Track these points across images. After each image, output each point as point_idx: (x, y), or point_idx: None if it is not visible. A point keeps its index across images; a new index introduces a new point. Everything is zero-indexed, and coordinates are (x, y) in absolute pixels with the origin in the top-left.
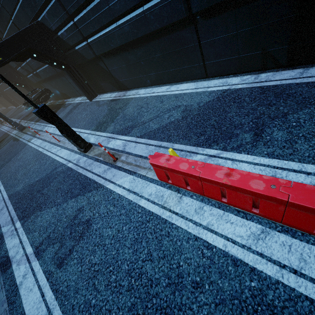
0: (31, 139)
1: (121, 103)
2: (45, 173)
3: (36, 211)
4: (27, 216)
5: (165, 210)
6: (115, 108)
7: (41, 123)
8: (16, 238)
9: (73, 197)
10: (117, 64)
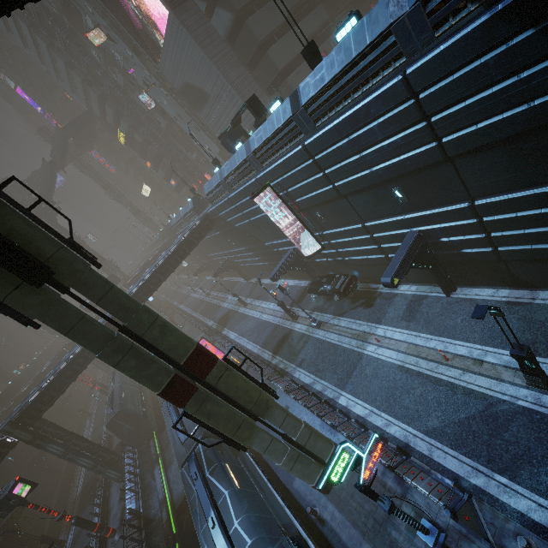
0: (361, 345)
1: (543, 311)
2: (472, 408)
3: (522, 465)
4: (510, 469)
5: None
6: (536, 319)
7: (355, 320)
8: (522, 498)
9: None
10: (536, 267)
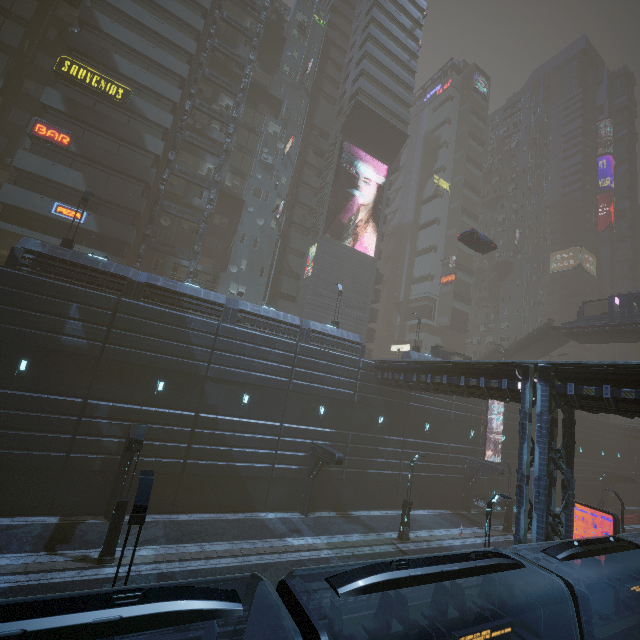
0: None
1: None
2: None
3: None
4: None
5: (632, 527)
6: None
7: None
8: None
9: (632, 533)
10: None
